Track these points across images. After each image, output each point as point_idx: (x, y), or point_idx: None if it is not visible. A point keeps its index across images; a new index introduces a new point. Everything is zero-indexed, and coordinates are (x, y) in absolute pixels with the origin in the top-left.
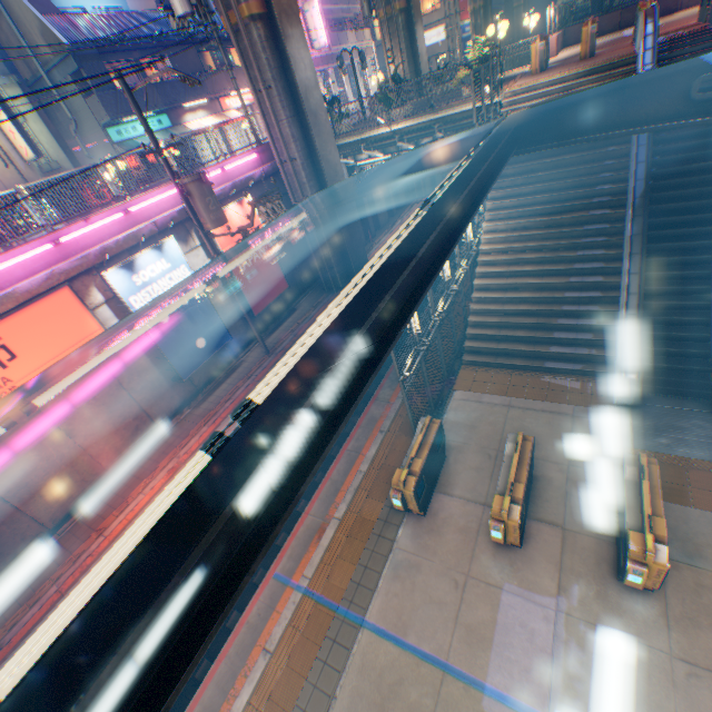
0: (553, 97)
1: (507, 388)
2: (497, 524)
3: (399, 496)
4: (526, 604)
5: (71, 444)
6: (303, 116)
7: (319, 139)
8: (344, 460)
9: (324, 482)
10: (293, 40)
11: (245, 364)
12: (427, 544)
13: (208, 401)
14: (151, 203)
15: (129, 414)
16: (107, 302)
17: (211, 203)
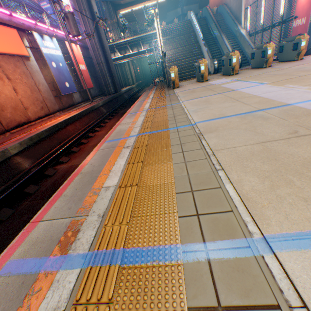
0: (173, 28)
1: (186, 81)
2: (202, 64)
3: (173, 71)
4: (215, 81)
5: (15, 95)
6: (97, 25)
7: (102, 35)
8: (145, 95)
9: (141, 97)
10: (92, 0)
11: (83, 105)
12: (184, 87)
13: (71, 110)
14: (43, 28)
15: (39, 99)
16: (30, 48)
17: (76, 24)
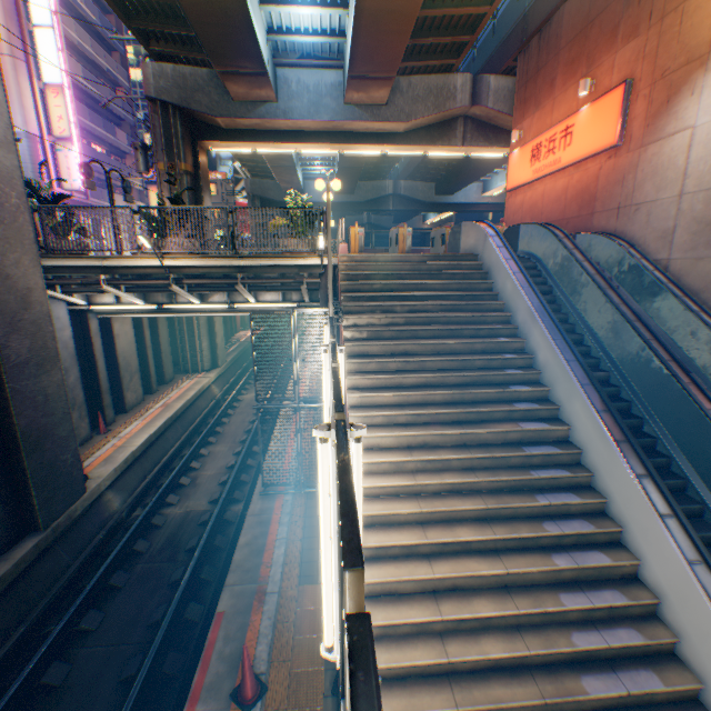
0: (404, 271)
1: None
2: None
3: None
4: None
5: None
6: None
7: None
8: None
9: None
10: None
11: None
12: None
13: None
14: None
15: None
16: None
17: None
